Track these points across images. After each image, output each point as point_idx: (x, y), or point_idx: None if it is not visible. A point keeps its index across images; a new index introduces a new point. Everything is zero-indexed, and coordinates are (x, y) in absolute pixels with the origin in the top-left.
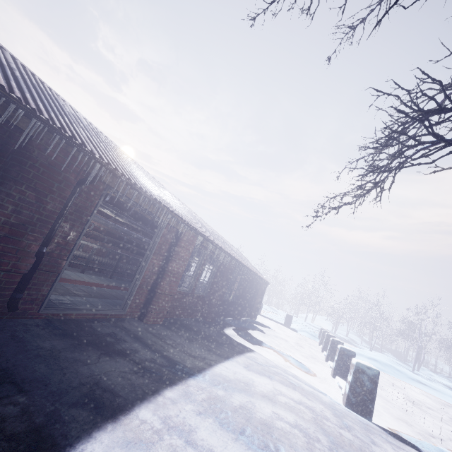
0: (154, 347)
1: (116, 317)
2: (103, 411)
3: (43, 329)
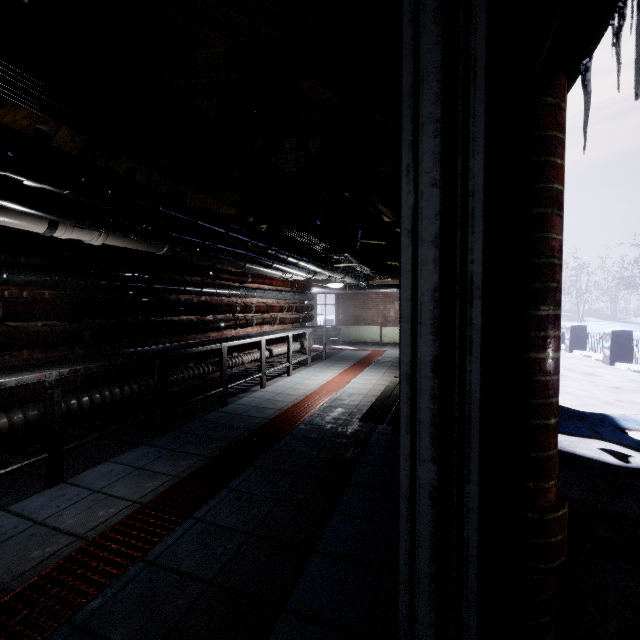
0: None
1: None
2: None
3: None
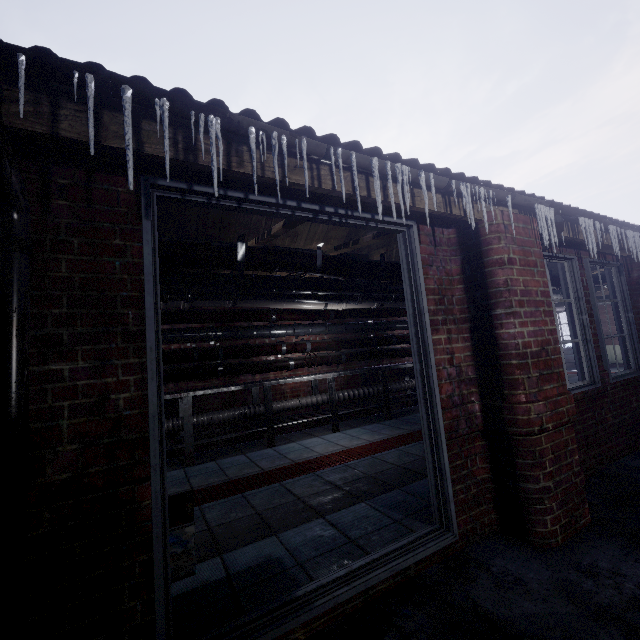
0: None
1: (438, 558)
2: None
3: None
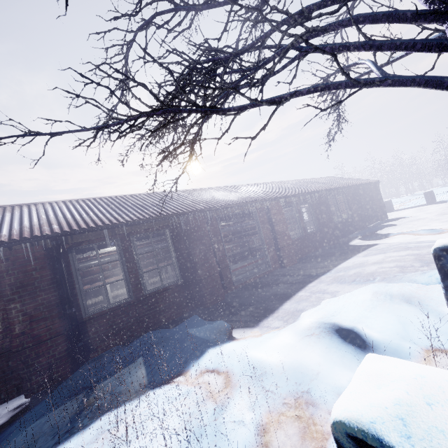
0: (297, 274)
1: (269, 272)
2: (283, 299)
3: (241, 290)
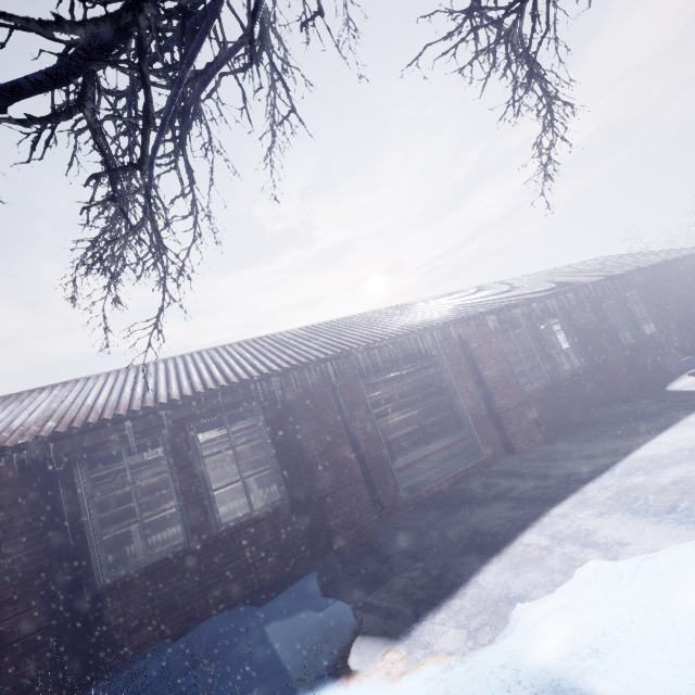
0: (535, 474)
1: (480, 466)
2: (486, 551)
3: (415, 513)
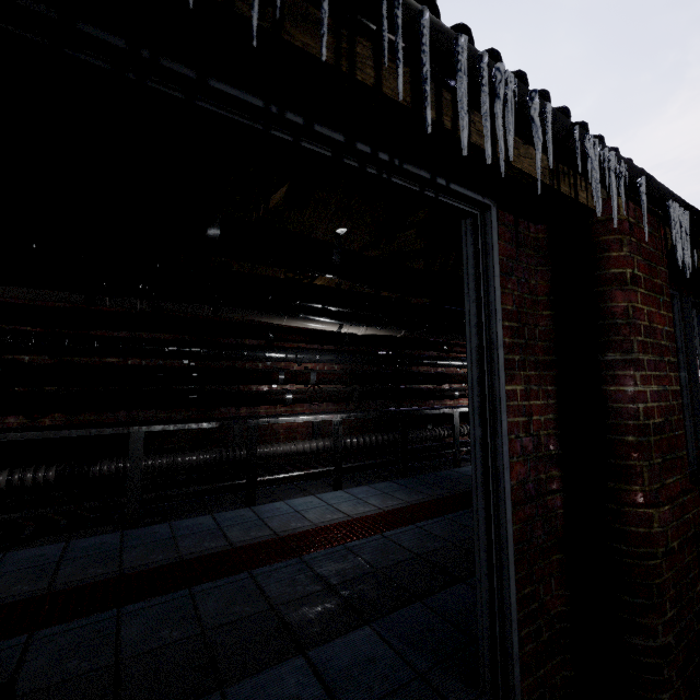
0: None
1: None
2: None
3: None
